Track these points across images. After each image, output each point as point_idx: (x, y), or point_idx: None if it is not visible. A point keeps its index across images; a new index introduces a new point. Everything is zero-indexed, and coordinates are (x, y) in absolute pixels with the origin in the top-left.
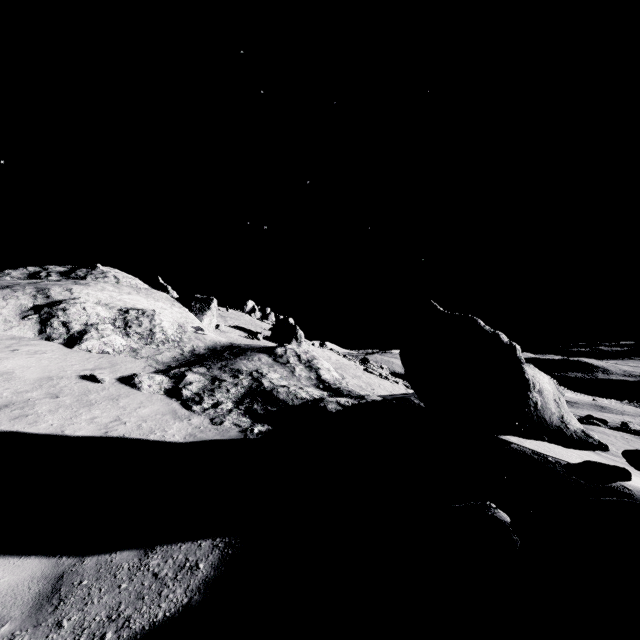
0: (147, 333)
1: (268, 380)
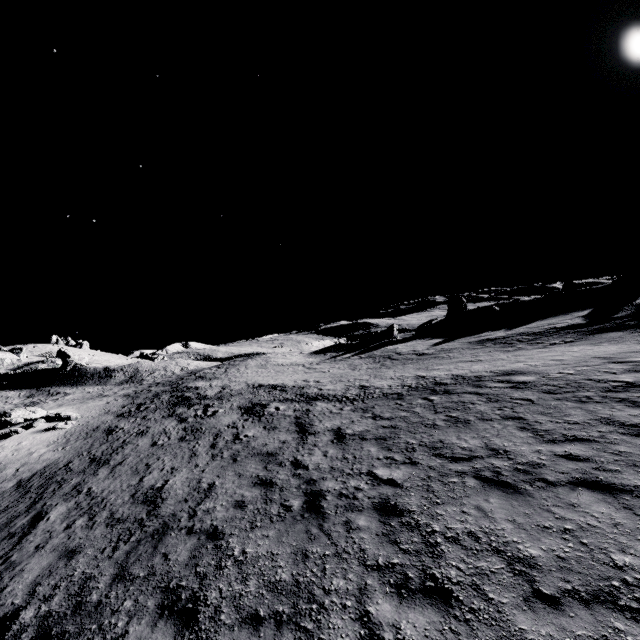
0: (2, 364)
1: (40, 367)
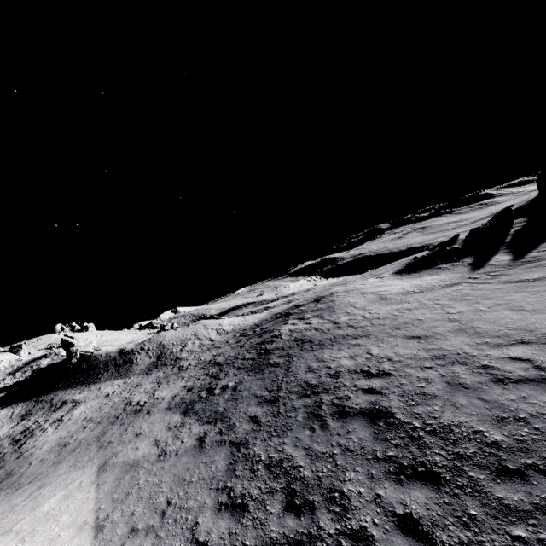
0: None
1: (43, 364)
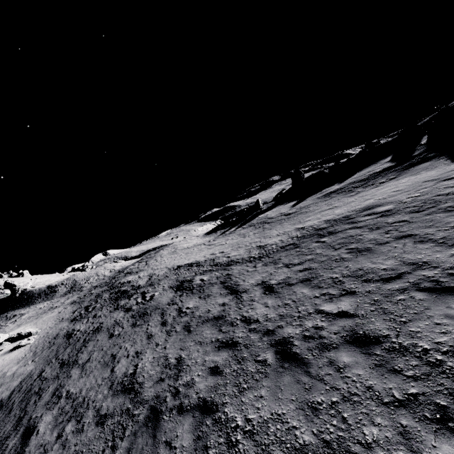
0: None
1: None
